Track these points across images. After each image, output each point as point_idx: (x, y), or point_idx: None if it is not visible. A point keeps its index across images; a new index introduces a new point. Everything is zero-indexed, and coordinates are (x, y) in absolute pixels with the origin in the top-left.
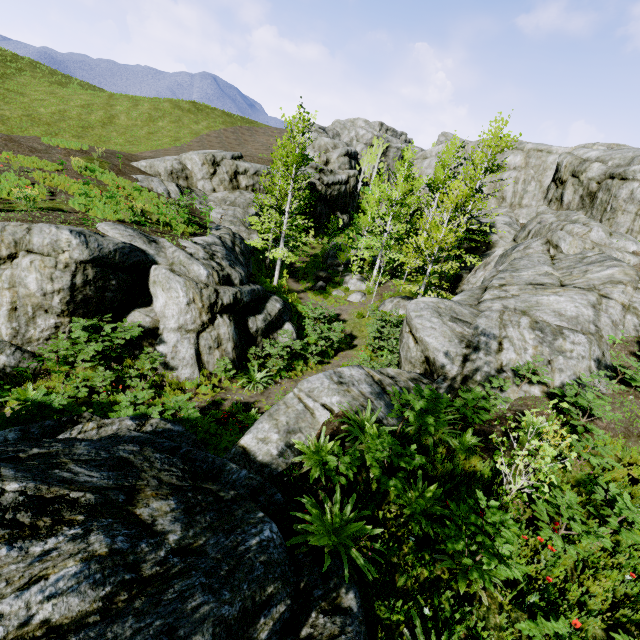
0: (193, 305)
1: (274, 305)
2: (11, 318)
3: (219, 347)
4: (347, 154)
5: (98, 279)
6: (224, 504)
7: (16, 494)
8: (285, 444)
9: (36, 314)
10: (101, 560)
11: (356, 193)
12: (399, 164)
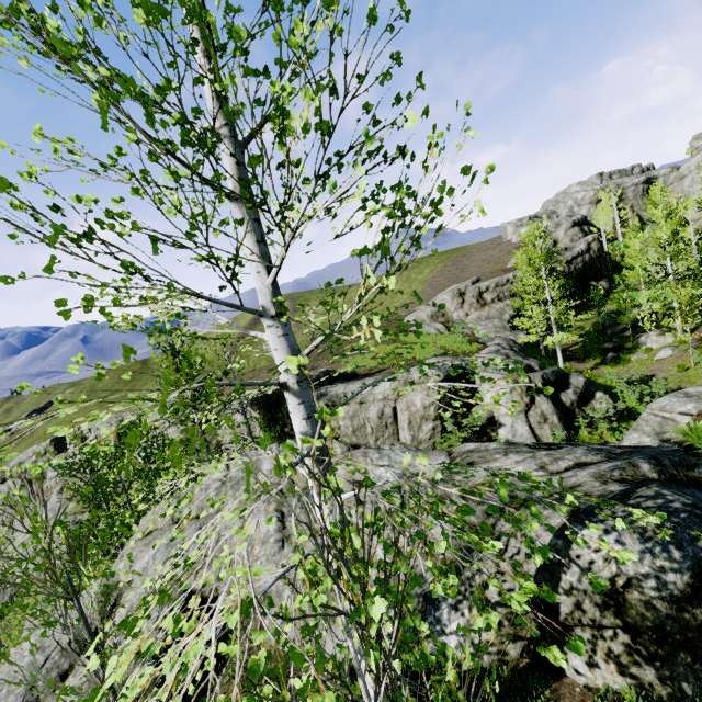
0: (514, 392)
1: (577, 379)
2: (409, 429)
3: (546, 421)
4: (574, 224)
5: (450, 390)
6: (637, 447)
7: (531, 443)
8: (659, 441)
9: (421, 423)
10: (593, 449)
11: (603, 254)
12: (651, 209)
